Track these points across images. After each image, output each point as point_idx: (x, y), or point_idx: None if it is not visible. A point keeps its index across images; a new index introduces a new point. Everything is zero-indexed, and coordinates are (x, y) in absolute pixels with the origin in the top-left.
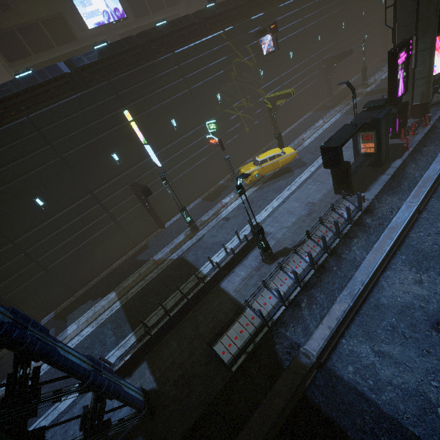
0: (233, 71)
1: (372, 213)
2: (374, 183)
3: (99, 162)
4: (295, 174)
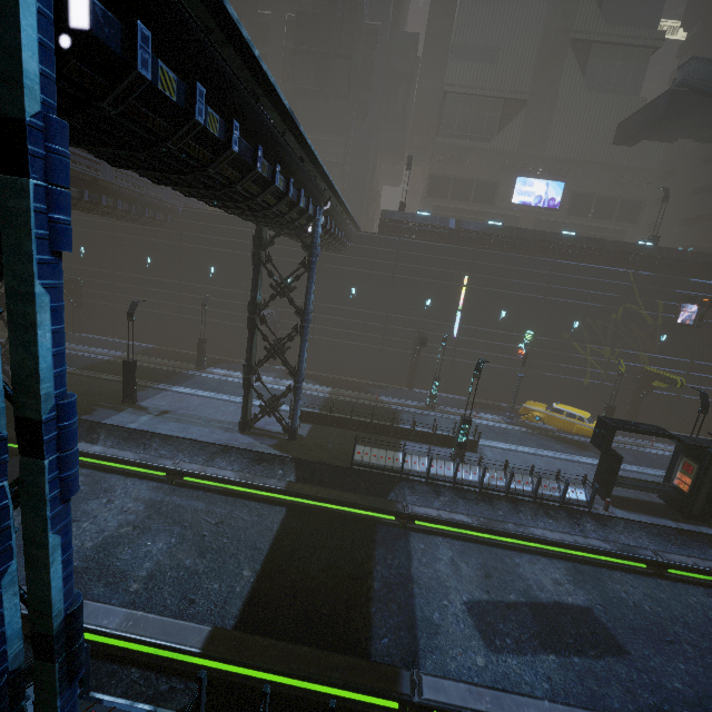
0: (616, 313)
1: (602, 526)
2: (648, 515)
3: (413, 297)
4: (584, 453)
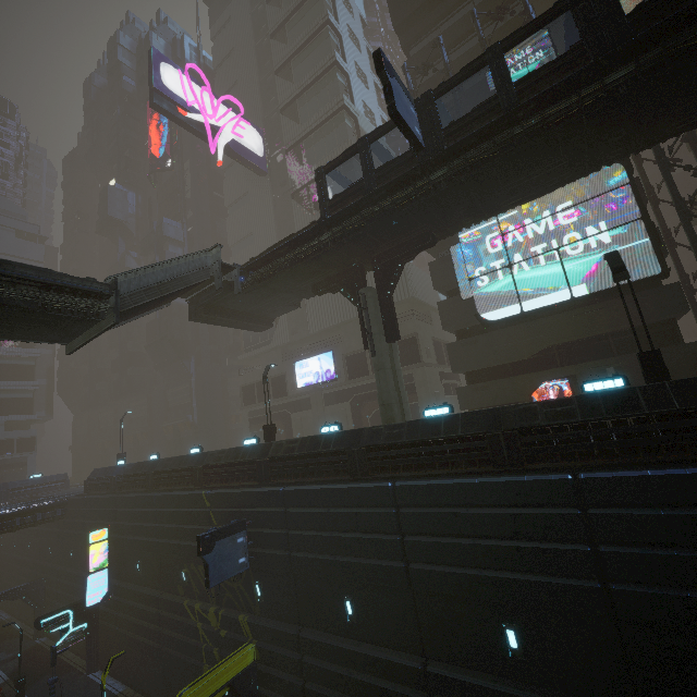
0: None
1: None
2: None
3: None
4: None
